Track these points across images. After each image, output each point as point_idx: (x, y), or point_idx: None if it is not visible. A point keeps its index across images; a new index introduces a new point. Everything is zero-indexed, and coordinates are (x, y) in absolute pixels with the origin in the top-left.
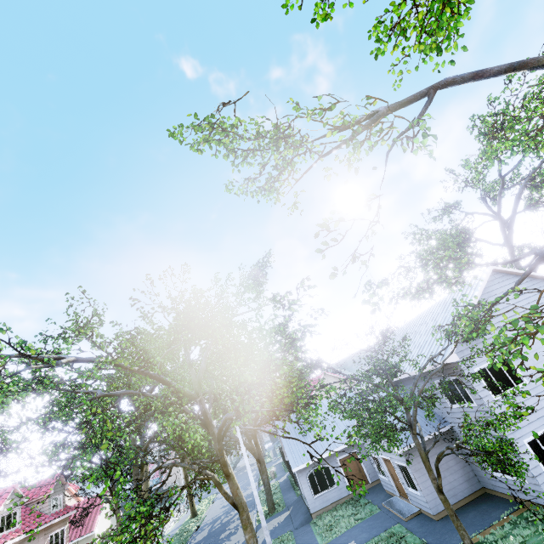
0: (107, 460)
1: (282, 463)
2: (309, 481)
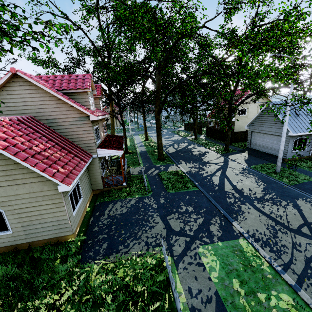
0: (117, 91)
1: (185, 130)
2: (293, 143)
